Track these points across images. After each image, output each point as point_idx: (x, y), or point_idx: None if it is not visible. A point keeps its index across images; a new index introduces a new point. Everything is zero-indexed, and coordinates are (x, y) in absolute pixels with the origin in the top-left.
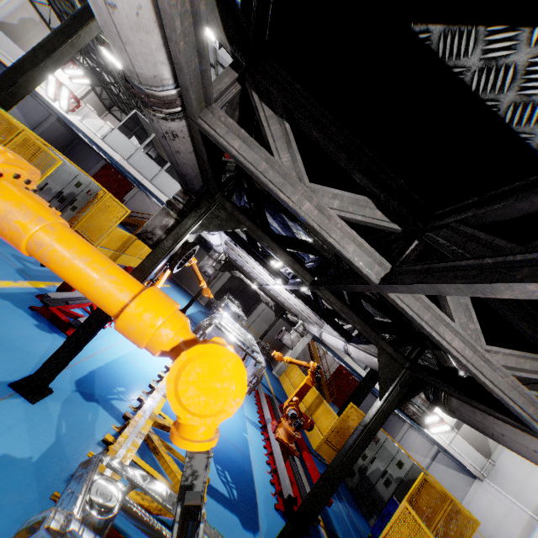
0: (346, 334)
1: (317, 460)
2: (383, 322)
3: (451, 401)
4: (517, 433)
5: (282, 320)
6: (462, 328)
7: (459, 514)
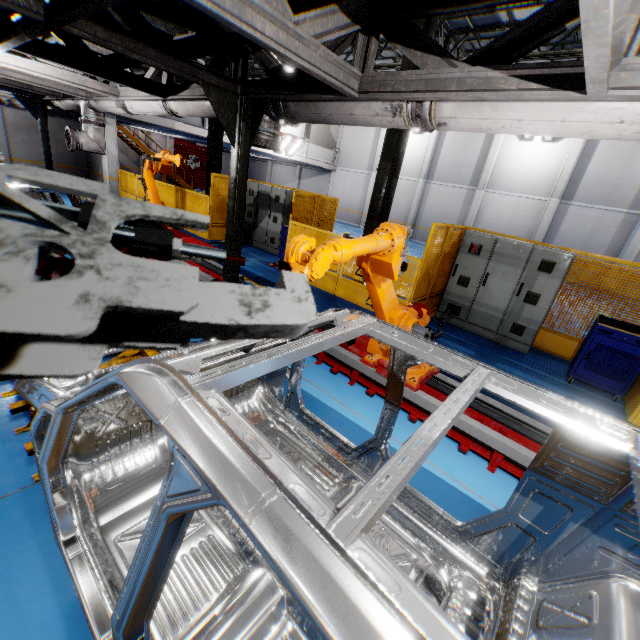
0: (156, 87)
1: (215, 245)
2: (188, 41)
3: (290, 107)
4: (339, 106)
5: (51, 119)
6: (267, 3)
7: (326, 204)
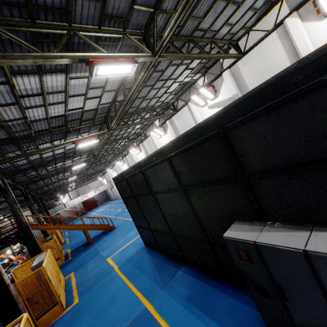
0: None
1: None
2: None
3: None
4: None
5: None
6: None
7: None
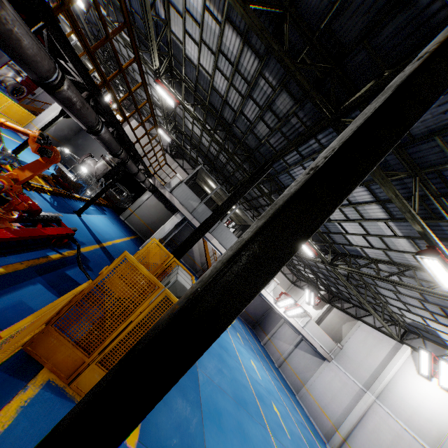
0: None
1: None
2: None
3: None
4: None
5: (166, 209)
6: None
7: None
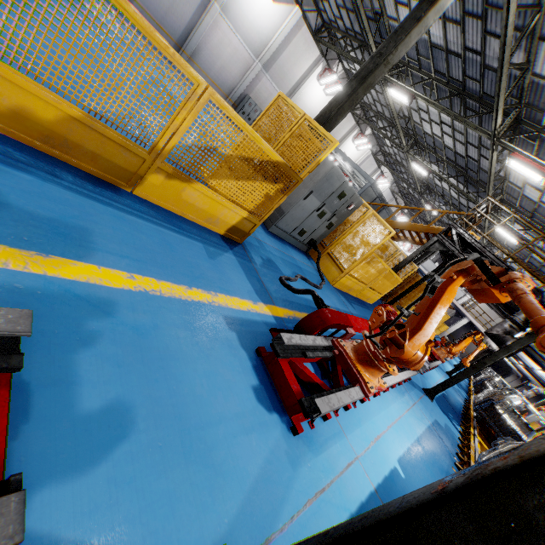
0: None
1: None
2: None
3: None
4: None
5: None
6: None
7: None
